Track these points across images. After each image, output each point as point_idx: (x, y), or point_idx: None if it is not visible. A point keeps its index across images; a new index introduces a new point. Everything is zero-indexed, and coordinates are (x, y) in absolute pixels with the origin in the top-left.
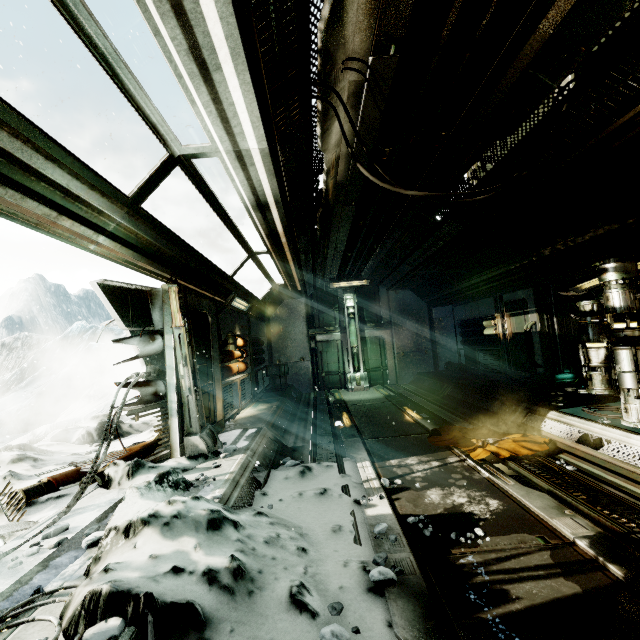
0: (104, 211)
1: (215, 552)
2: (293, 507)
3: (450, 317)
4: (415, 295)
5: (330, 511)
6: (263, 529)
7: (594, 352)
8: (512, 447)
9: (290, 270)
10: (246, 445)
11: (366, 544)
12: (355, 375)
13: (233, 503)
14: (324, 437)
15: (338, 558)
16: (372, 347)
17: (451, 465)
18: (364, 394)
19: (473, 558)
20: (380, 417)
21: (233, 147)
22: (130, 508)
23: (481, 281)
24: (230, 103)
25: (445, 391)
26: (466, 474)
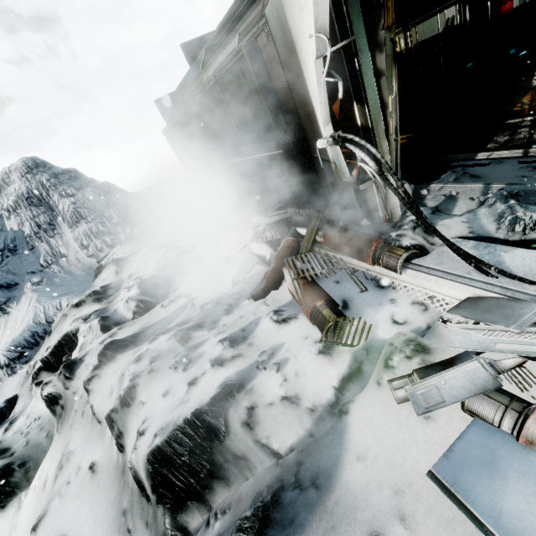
0: None
1: None
2: None
3: None
4: None
5: None
6: None
7: None
8: None
9: None
10: None
11: None
12: None
13: None
14: None
15: None
16: None
17: None
18: None
19: None
20: None
21: None
22: None
23: None
24: None
25: None
26: None
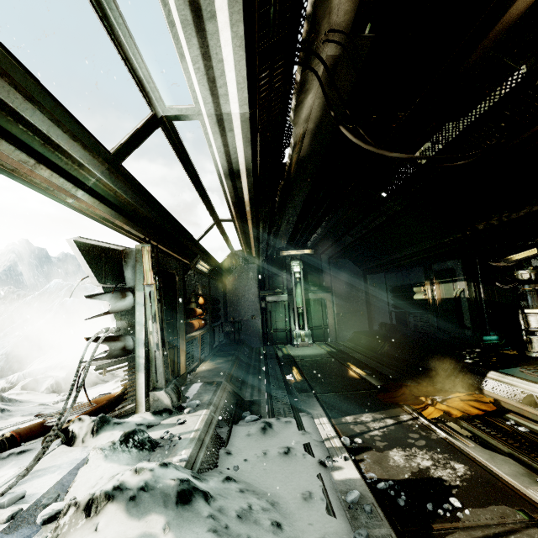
0: (85, 164)
1: (186, 534)
2: (259, 468)
3: (382, 283)
4: (352, 263)
5: (296, 473)
6: (233, 499)
7: (533, 317)
8: (461, 406)
9: (249, 237)
10: (208, 400)
11: (340, 515)
12: (300, 332)
13: (199, 465)
14: (278, 391)
15: (314, 534)
16: (315, 308)
17: (405, 423)
18: (308, 350)
19: (458, 536)
20: (327, 372)
21: (215, 110)
22: (93, 473)
23: (415, 252)
24: (219, 59)
25: (382, 349)
26: (423, 433)
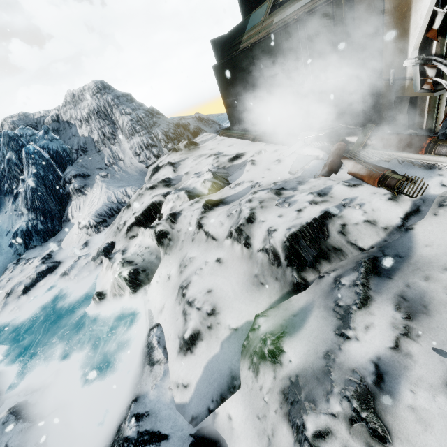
0: None
1: None
2: None
3: None
4: None
5: None
6: None
7: None
8: None
9: None
10: None
11: None
12: None
13: None
14: None
15: None
16: None
17: None
18: None
19: None
20: None
21: None
22: None
23: None
24: None
25: None
26: None
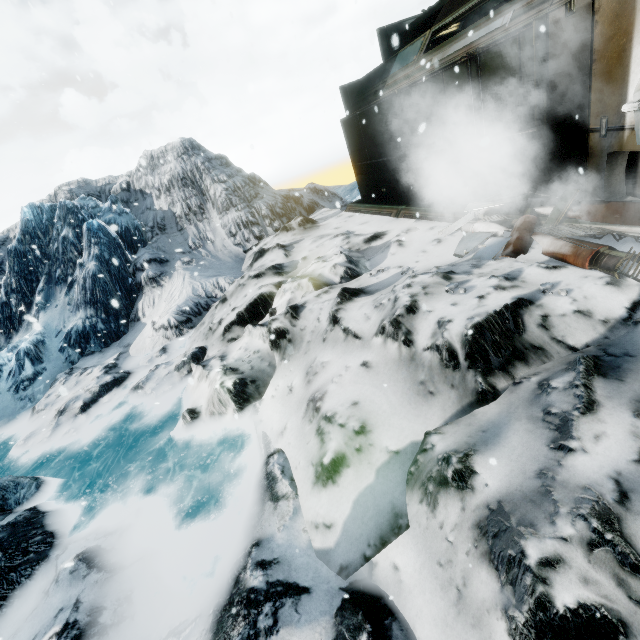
0: None
1: None
2: None
3: None
4: None
5: None
6: None
7: None
8: None
9: None
10: None
11: None
12: None
13: None
14: None
15: None
16: None
17: None
18: None
19: None
20: None
21: None
22: None
23: None
24: None
25: None
26: None
